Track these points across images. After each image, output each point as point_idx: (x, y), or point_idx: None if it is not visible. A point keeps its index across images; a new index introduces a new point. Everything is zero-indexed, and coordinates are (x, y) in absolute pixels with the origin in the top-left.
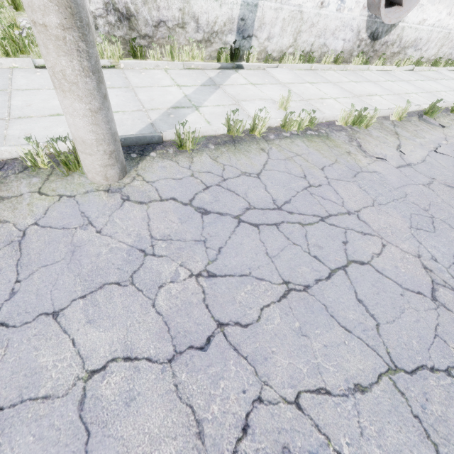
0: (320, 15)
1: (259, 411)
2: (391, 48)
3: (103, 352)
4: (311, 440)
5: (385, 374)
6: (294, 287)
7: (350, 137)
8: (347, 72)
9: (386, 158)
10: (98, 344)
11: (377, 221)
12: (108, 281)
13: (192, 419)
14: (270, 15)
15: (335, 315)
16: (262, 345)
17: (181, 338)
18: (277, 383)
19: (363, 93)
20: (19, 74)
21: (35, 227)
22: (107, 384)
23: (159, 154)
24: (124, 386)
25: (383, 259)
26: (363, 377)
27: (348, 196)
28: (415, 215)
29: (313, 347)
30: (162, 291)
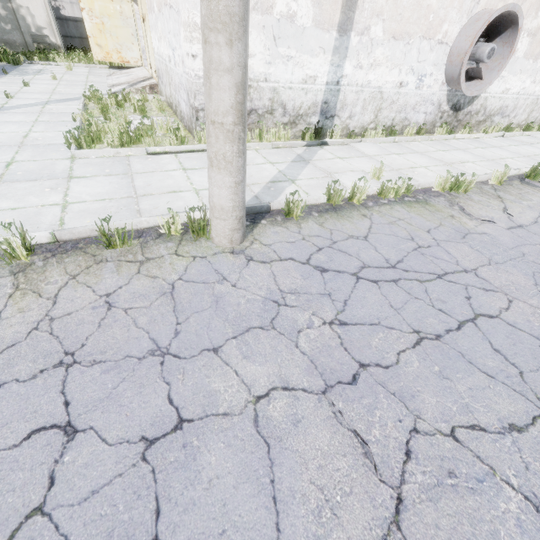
0: (400, 93)
1: (418, 440)
2: (476, 117)
3: (264, 382)
4: (475, 469)
5: (539, 417)
6: (426, 336)
7: (449, 202)
8: (432, 142)
9: (494, 220)
10: (257, 375)
11: (498, 279)
12: (253, 325)
13: (356, 441)
14: (351, 98)
15: (474, 362)
16: (406, 384)
17: (329, 374)
18: (429, 417)
19: (454, 160)
20: (135, 161)
21: (181, 281)
22: (273, 407)
23: (269, 221)
24: (288, 410)
25: (512, 313)
26: (516, 418)
27: (461, 255)
28: (538, 273)
29: (458, 389)
30: (302, 335)
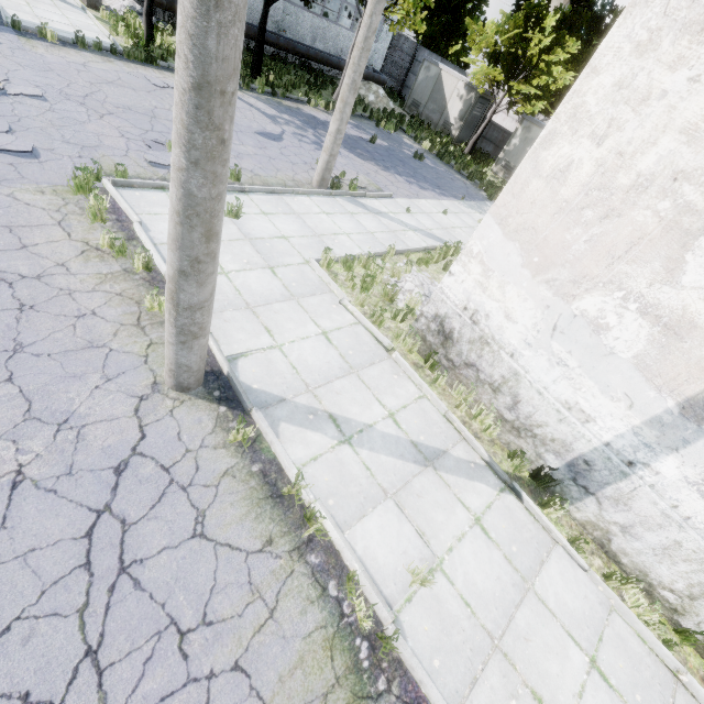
0: None
1: None
2: None
3: None
4: None
5: None
6: None
7: None
8: None
9: None
10: None
11: None
12: (34, 403)
13: None
14: (648, 509)
15: None
16: None
17: None
18: None
19: None
20: (325, 297)
21: (108, 351)
22: None
23: (225, 414)
24: None
25: None
26: None
27: None
28: None
29: None
30: (8, 443)
